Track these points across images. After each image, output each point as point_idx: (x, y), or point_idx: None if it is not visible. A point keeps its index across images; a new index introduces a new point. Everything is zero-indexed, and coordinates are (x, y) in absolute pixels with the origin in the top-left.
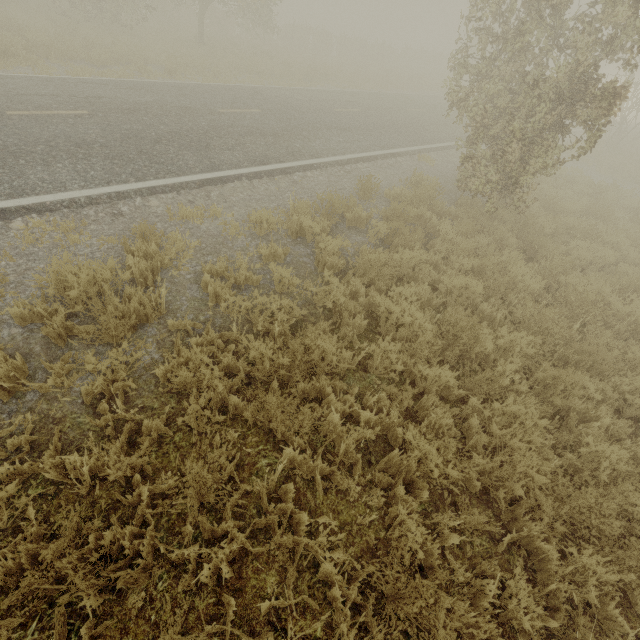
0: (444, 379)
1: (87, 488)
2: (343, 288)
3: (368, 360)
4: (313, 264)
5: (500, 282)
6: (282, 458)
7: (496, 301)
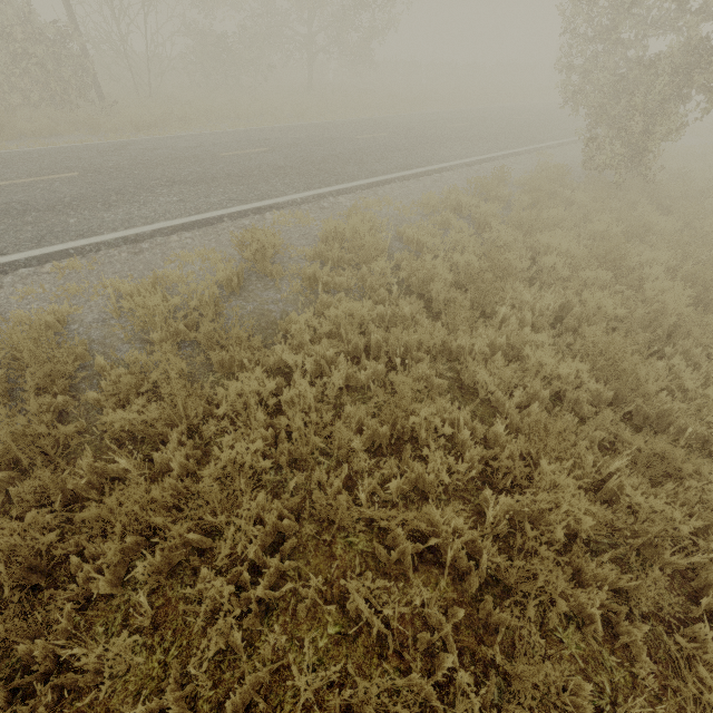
0: (602, 279)
1: (385, 330)
2: (510, 230)
3: (535, 280)
4: (473, 228)
5: (637, 227)
6: (508, 297)
7: (635, 243)
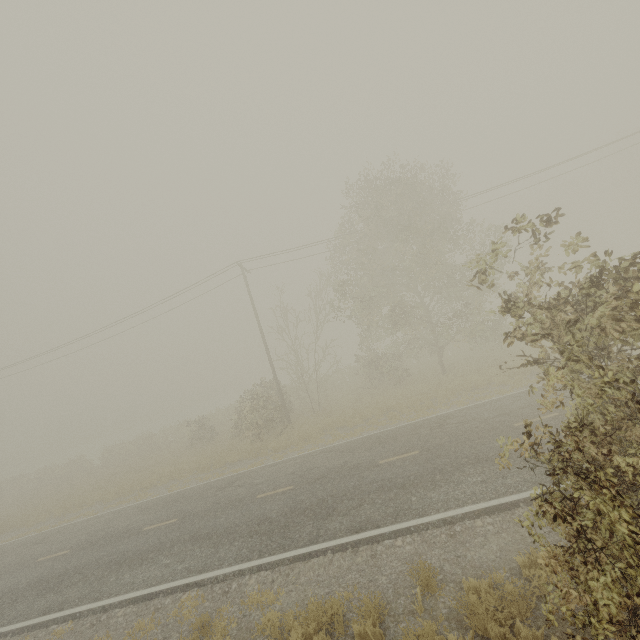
0: None
1: None
2: None
3: None
4: None
5: None
6: None
7: None
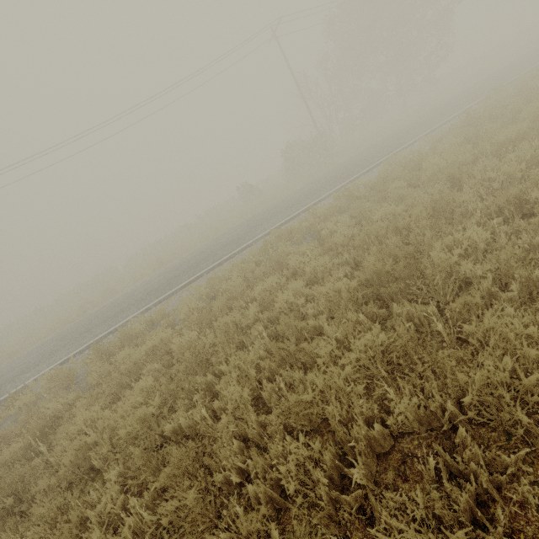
0: None
1: None
2: None
3: None
4: None
5: None
6: None
7: None
